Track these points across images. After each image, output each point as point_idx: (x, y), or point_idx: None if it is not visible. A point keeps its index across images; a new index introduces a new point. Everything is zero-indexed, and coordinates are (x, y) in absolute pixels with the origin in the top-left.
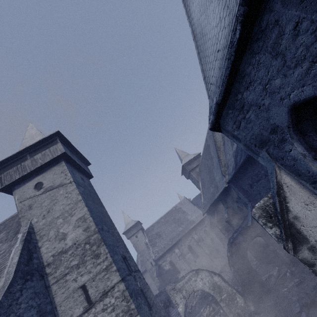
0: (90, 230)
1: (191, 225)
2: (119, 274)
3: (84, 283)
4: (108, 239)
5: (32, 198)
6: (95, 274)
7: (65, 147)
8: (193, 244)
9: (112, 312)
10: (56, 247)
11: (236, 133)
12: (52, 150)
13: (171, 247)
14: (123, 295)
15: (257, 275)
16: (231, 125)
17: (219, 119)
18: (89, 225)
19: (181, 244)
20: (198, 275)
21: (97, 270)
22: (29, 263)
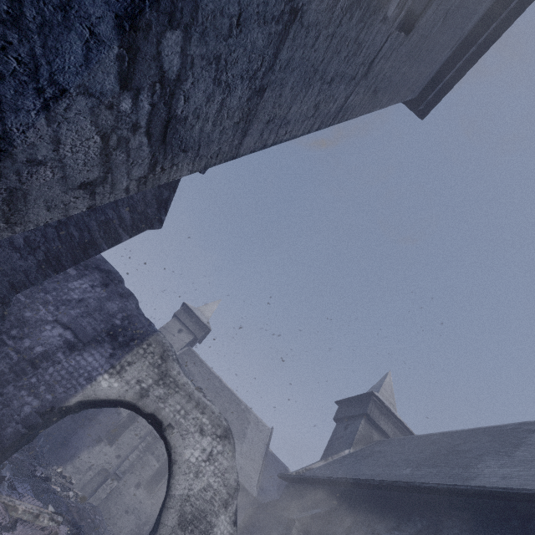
0: None
1: None
2: None
3: None
4: None
5: None
6: None
7: None
8: None
9: None
10: None
11: None
12: None
13: None
14: None
15: None
16: None
17: None
18: None
19: None
20: (221, 441)
21: None
22: None
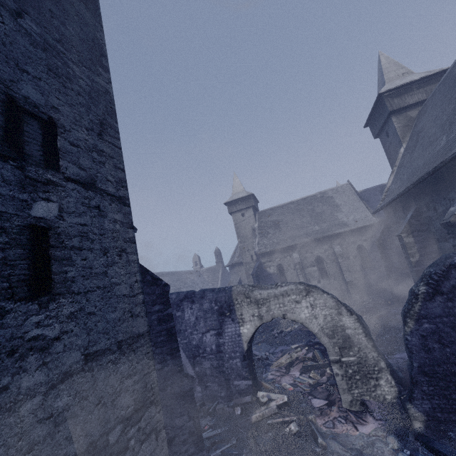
0: None
1: (339, 228)
2: None
3: None
4: None
5: None
6: None
7: None
8: (327, 257)
9: None
10: None
11: None
12: None
13: (289, 247)
14: None
15: None
16: None
17: None
18: None
19: (306, 250)
20: (309, 296)
21: None
22: None
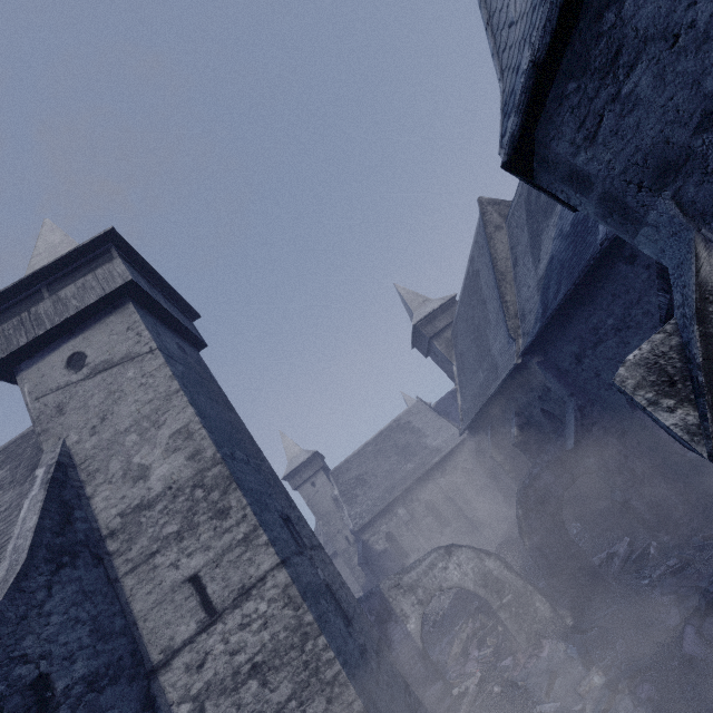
0: (203, 456)
1: (434, 457)
2: (275, 550)
3: (197, 571)
4: (246, 478)
5: (63, 389)
6: (220, 552)
7: (132, 270)
8: (437, 498)
9: (263, 630)
10: (128, 497)
11: (581, 161)
12: (102, 277)
13: (390, 505)
14: (285, 595)
15: (583, 554)
16: (570, 134)
17: (535, 123)
18: (200, 446)
19: (411, 499)
20: (452, 556)
21: (224, 543)
22: (66, 530)
